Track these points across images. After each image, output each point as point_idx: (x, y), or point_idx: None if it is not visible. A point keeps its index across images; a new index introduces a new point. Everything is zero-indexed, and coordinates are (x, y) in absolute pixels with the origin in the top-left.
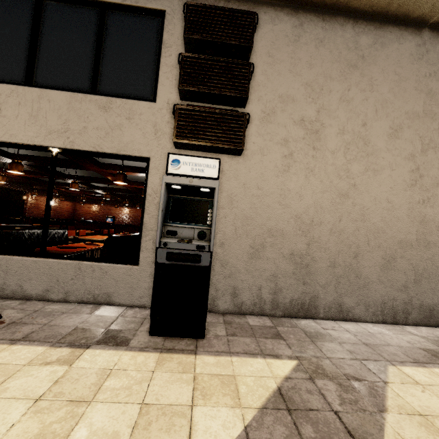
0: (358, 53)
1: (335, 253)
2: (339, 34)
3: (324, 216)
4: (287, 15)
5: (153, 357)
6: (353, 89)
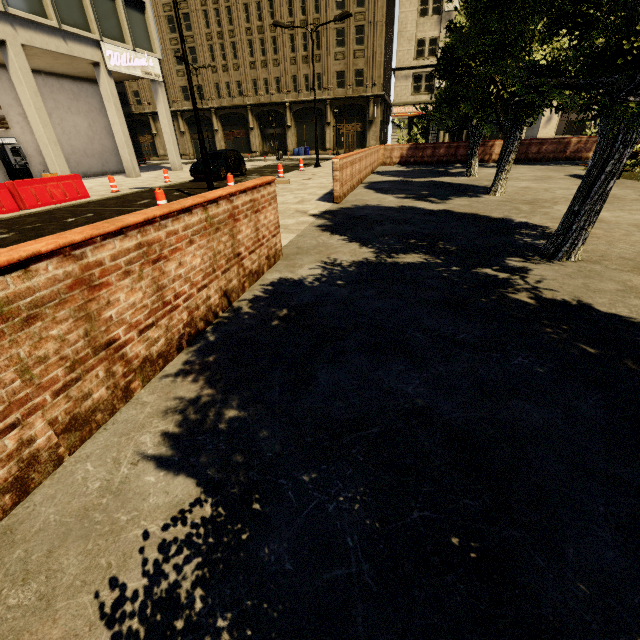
0: None
1: None
2: None
3: None
4: None
5: None
6: None
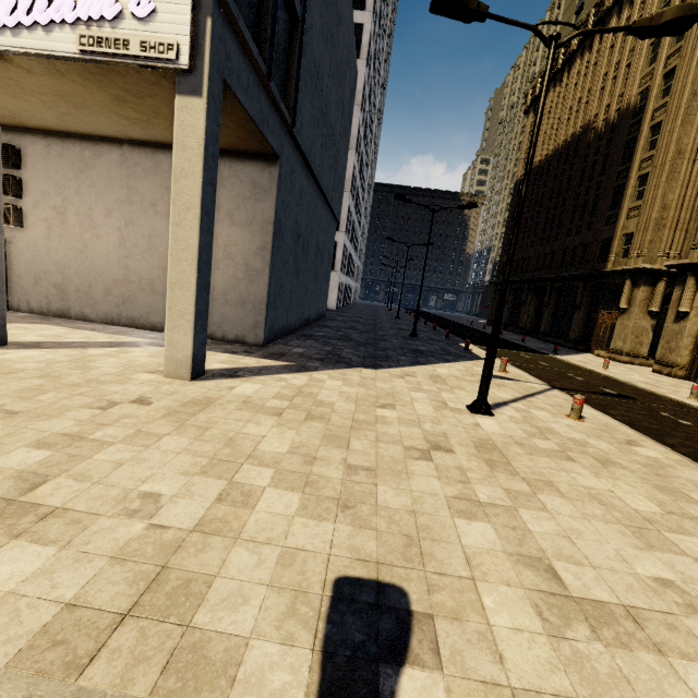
0: (84, 162)
1: (78, 285)
2: (72, 150)
3: (71, 263)
4: (41, 139)
5: None
6: (83, 186)
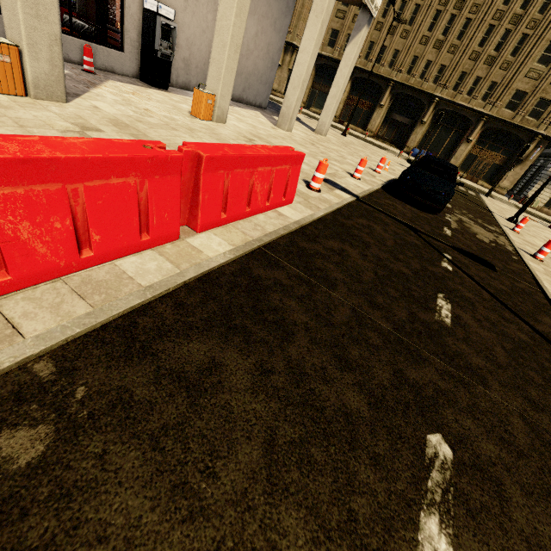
0: None
1: (198, 61)
2: None
3: (197, 41)
4: None
5: (165, 92)
6: None
